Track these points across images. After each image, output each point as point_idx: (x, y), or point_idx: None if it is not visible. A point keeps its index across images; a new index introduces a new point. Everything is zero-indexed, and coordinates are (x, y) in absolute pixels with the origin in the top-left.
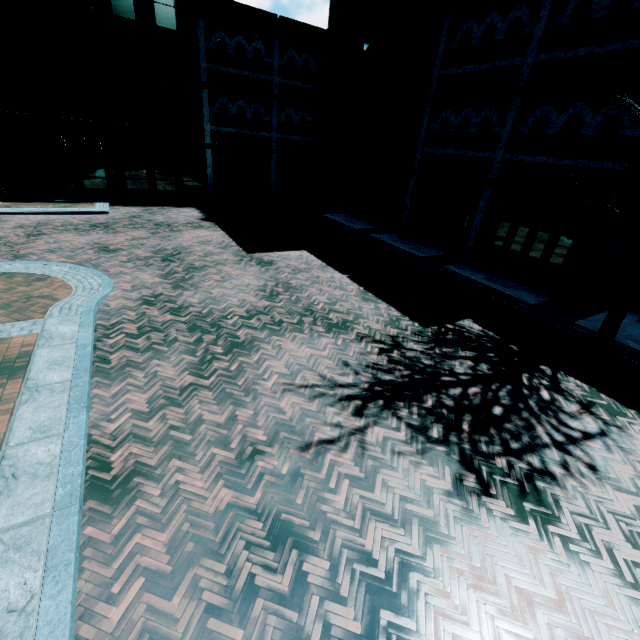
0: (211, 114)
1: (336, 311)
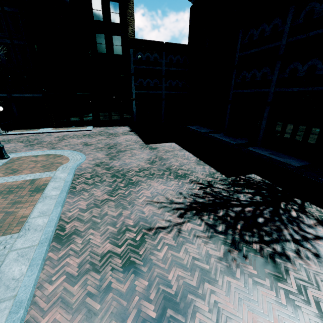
0: (135, 86)
1: (182, 169)
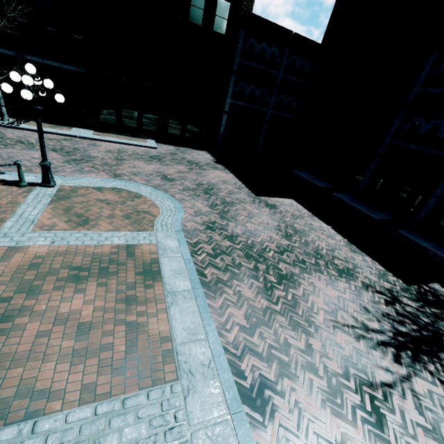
0: (233, 92)
1: (337, 258)
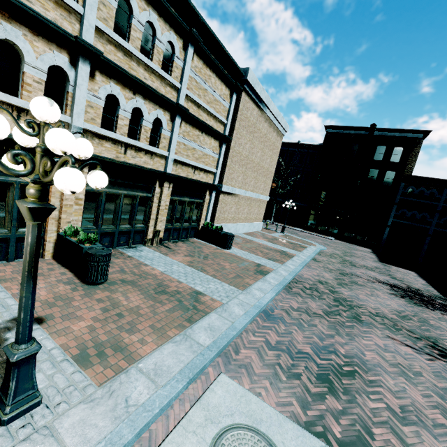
0: (395, 214)
1: (402, 279)
